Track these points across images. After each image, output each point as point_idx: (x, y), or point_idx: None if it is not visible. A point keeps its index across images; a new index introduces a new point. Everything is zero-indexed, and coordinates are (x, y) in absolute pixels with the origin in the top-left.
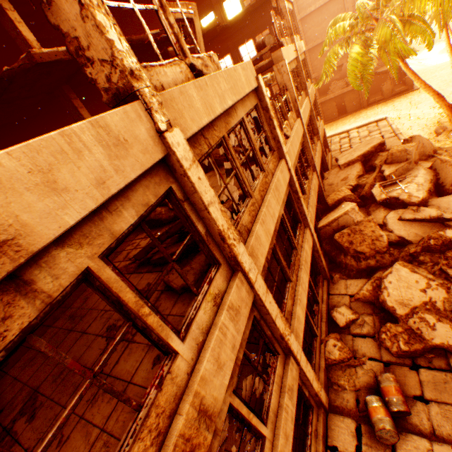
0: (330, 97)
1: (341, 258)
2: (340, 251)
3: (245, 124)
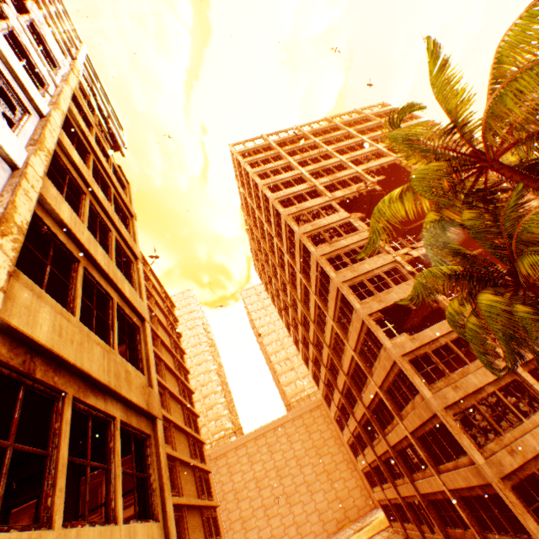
0: None
1: None
2: None
3: None
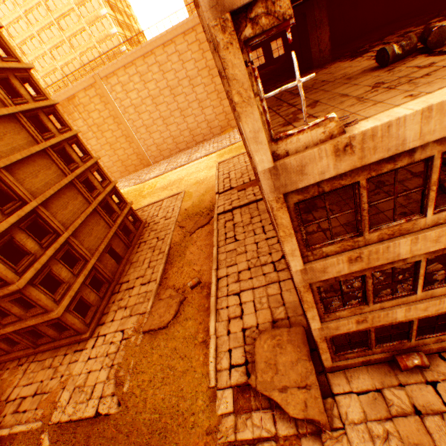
0: None
1: None
2: None
3: None
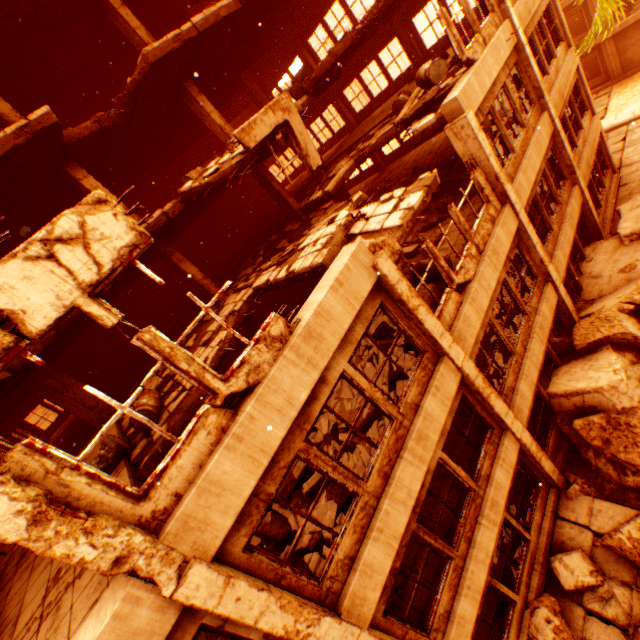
0: (638, 16)
1: (588, 456)
2: (586, 443)
3: (349, 375)
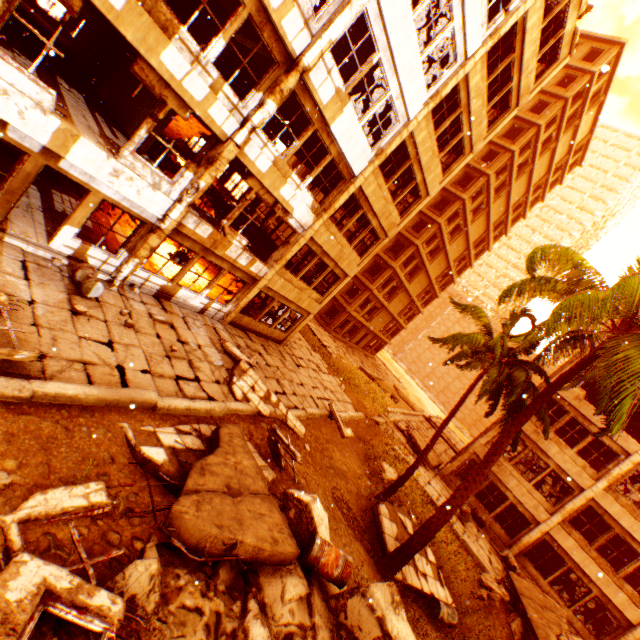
0: None
1: None
2: None
3: None
